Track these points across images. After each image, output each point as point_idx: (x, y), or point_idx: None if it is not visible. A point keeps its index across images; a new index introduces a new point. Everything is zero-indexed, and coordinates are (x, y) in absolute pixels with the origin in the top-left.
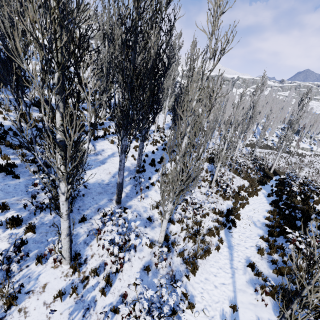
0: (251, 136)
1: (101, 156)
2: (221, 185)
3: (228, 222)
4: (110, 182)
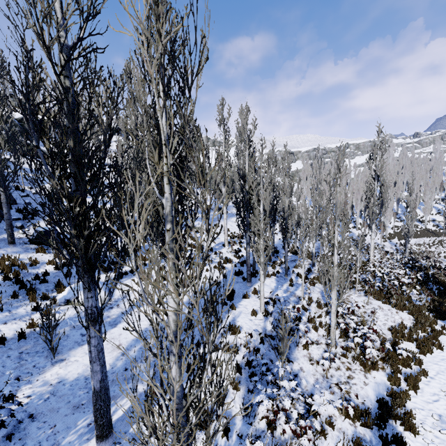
0: (393, 221)
1: (117, 309)
2: (350, 337)
3: (386, 445)
4: (112, 369)
